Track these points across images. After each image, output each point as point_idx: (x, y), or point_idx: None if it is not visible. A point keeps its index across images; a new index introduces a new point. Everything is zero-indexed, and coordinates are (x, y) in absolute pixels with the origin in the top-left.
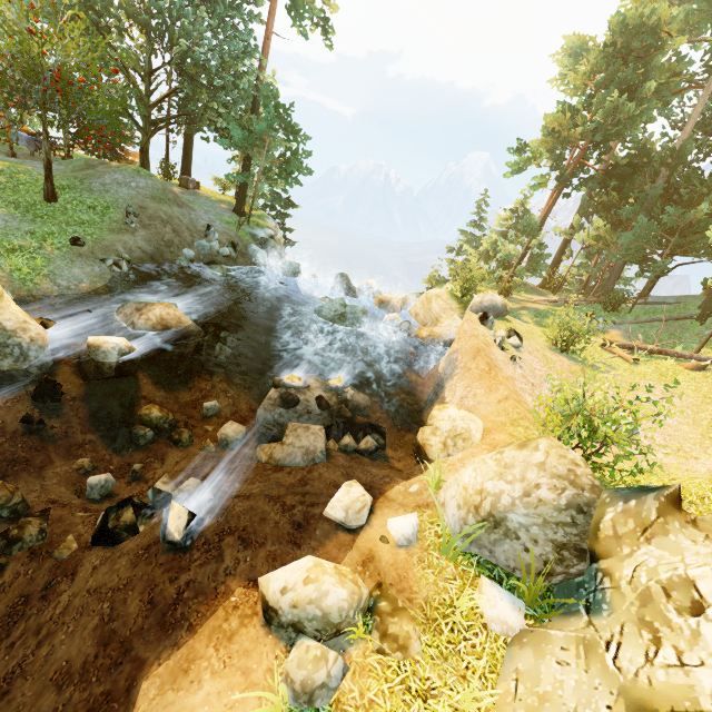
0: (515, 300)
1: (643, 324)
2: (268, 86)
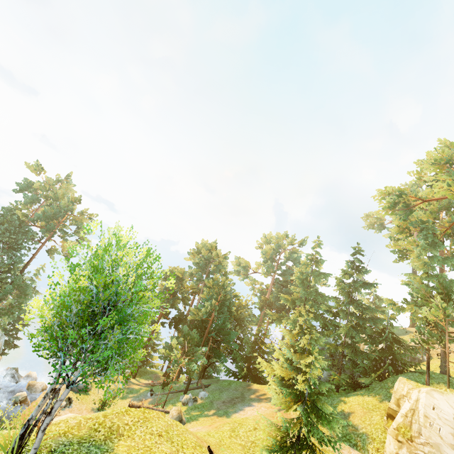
0: (129, 383)
1: (166, 394)
2: (19, 276)
